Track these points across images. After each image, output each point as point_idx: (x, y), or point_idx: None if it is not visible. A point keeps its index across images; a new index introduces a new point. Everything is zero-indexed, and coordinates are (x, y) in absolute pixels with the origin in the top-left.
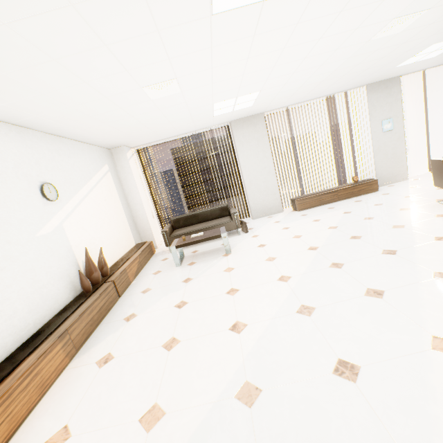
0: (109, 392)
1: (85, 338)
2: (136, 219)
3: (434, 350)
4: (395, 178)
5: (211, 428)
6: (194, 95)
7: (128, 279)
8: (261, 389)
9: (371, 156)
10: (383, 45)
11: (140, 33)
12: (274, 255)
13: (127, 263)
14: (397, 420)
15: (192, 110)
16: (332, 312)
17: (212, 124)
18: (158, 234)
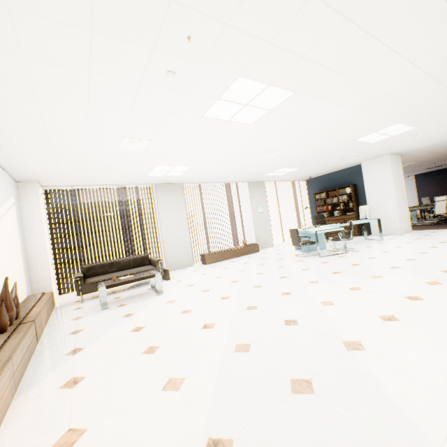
0: (106, 393)
1: (20, 378)
2: (32, 266)
3: (323, 306)
4: (267, 244)
5: (229, 368)
6: (150, 155)
7: (42, 325)
8: (249, 343)
9: (252, 227)
10: (263, 161)
11: (159, 109)
12: (207, 288)
13: (36, 308)
14: (322, 329)
15: (138, 166)
16: (269, 305)
17: (140, 182)
18: (55, 287)
